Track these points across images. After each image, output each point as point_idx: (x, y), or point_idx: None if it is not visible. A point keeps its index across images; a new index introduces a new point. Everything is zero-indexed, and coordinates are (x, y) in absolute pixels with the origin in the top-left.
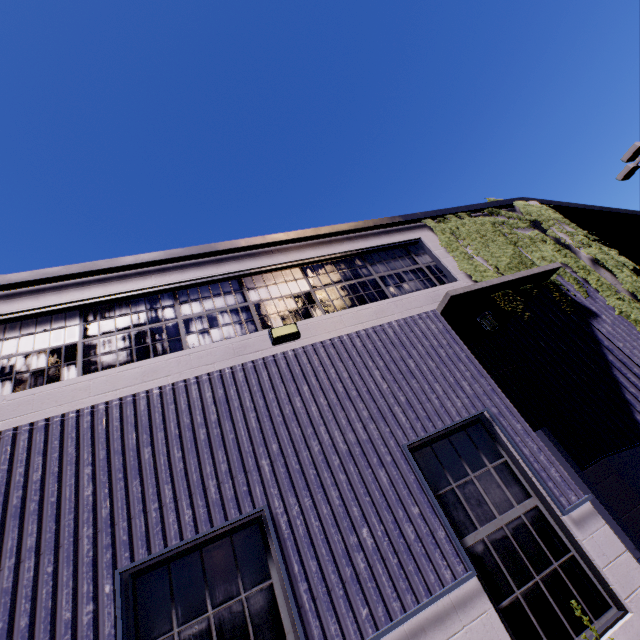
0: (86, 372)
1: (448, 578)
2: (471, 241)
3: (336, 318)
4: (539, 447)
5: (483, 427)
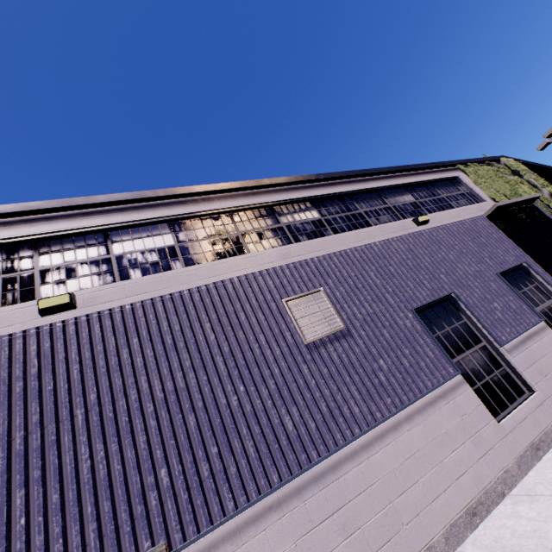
0: (335, 233)
1: (533, 321)
2: (486, 180)
3: (439, 215)
4: (551, 279)
5: (522, 271)
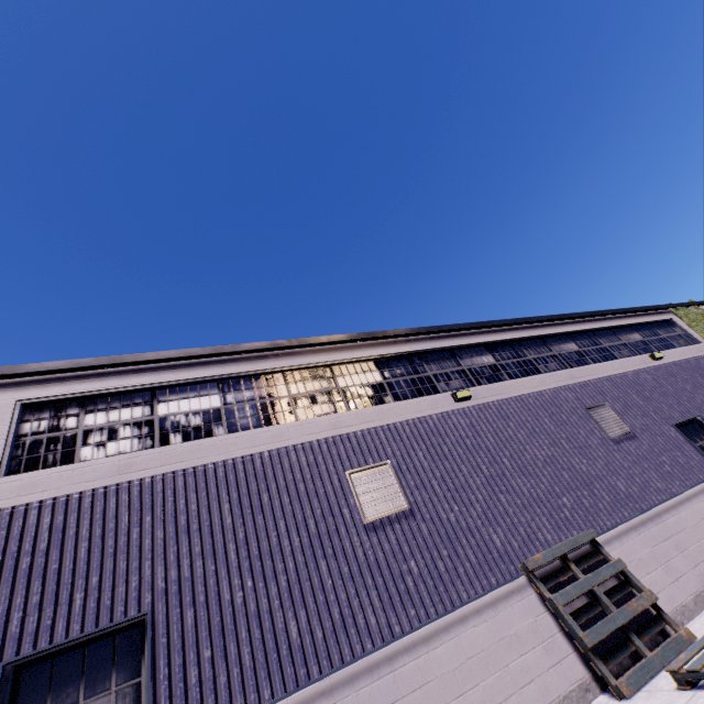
0: (593, 362)
1: None
2: (697, 323)
3: (667, 353)
4: None
5: None
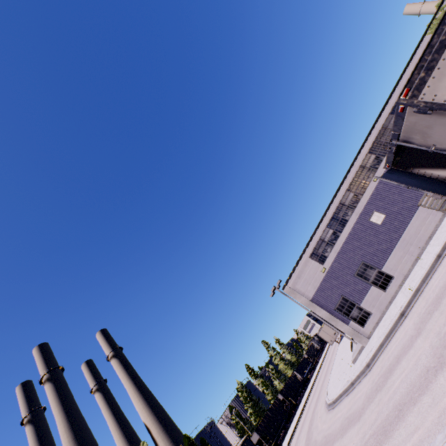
0: None
1: None
2: None
3: None
4: None
5: None
